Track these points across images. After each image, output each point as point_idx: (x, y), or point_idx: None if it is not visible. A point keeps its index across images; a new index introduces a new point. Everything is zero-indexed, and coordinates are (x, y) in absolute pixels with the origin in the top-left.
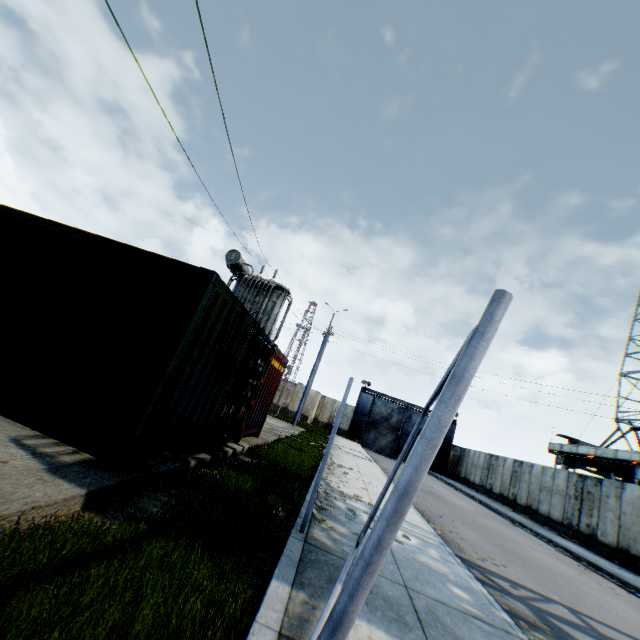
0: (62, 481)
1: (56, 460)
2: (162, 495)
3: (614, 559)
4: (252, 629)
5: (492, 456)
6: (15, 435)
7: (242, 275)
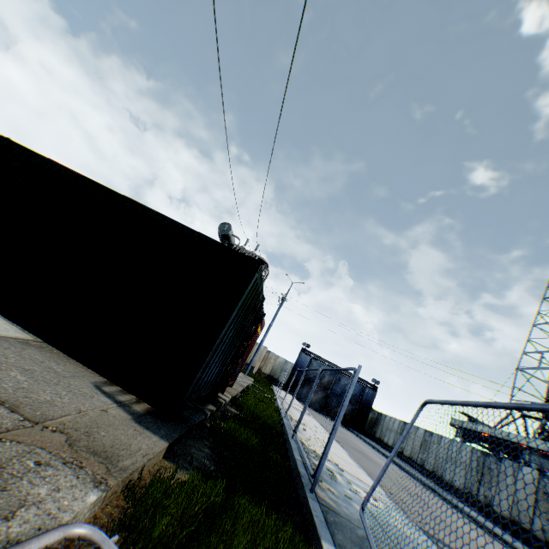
0: (149, 432)
1: (132, 409)
2: (202, 446)
3: (506, 528)
4: None
5: (406, 423)
6: (94, 381)
7: (230, 245)
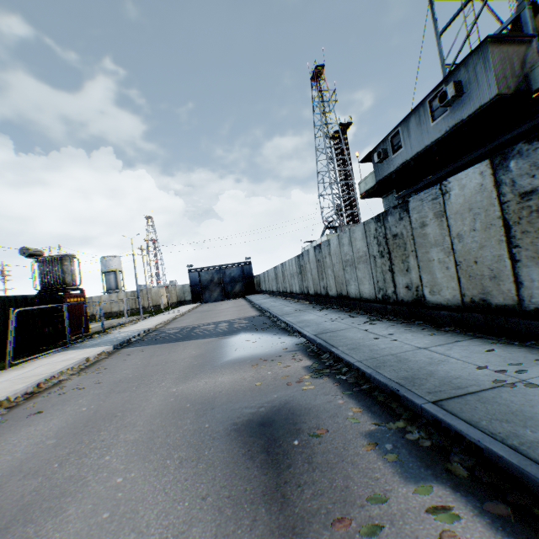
0: None
1: None
2: None
3: (282, 296)
4: (35, 359)
5: (264, 273)
6: None
7: (38, 259)
